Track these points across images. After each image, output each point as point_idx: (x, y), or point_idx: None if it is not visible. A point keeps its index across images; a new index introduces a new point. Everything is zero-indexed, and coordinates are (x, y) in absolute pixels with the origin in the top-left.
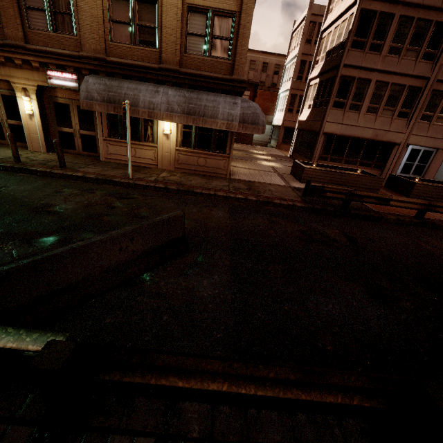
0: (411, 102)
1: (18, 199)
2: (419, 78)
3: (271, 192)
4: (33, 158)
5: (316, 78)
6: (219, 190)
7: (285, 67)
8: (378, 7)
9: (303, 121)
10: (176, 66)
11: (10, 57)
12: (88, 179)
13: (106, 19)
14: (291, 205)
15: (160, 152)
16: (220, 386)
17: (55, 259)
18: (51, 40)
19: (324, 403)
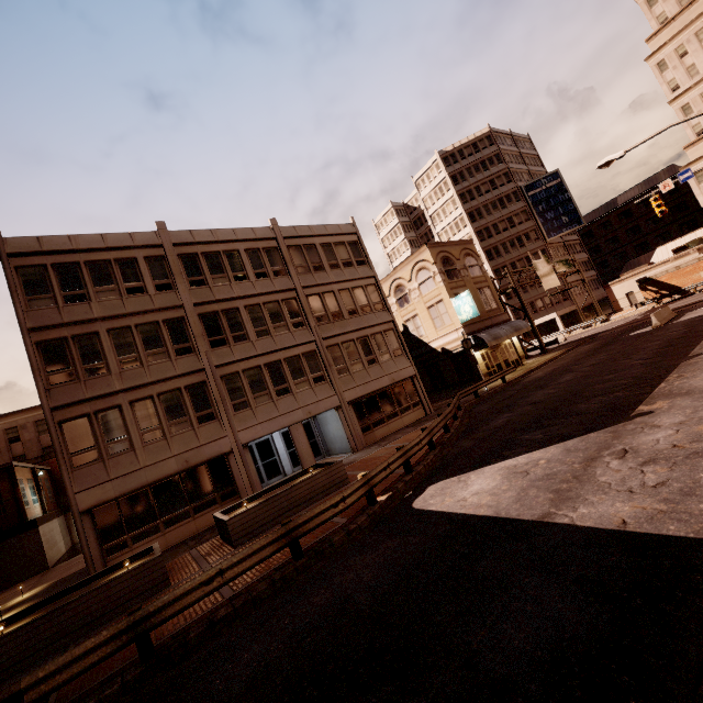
0: (205, 400)
1: None
2: (192, 374)
3: None
4: None
5: None
6: None
7: None
8: (66, 333)
9: None
10: None
11: None
12: None
13: None
14: None
15: None
16: None
17: None
18: None
19: None
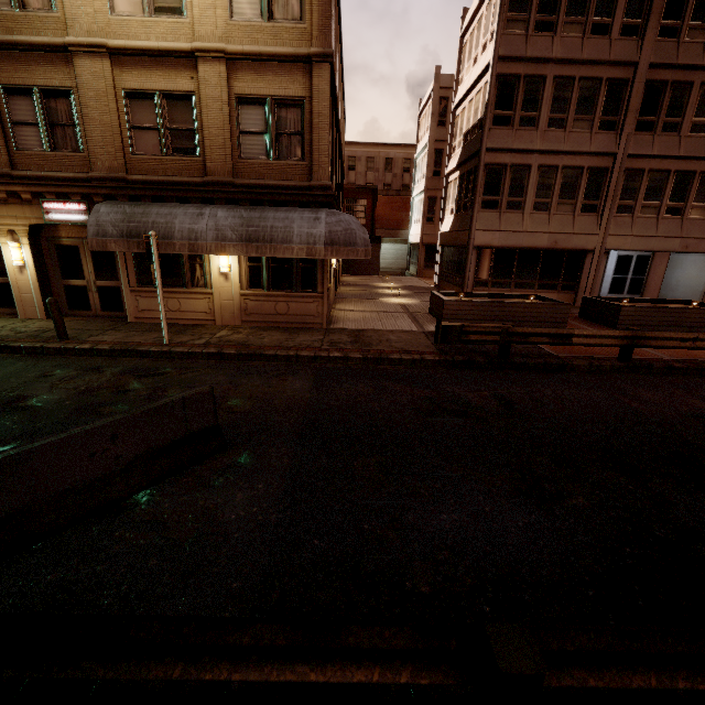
0: (597, 190)
1: None
2: (600, 155)
3: (390, 343)
4: (21, 330)
5: (455, 171)
6: (304, 348)
7: (416, 161)
8: (521, 70)
9: (446, 233)
10: (228, 176)
11: None
12: (100, 352)
13: (125, 125)
14: (417, 360)
15: (218, 300)
16: (169, 670)
17: None
18: (48, 161)
19: (396, 691)
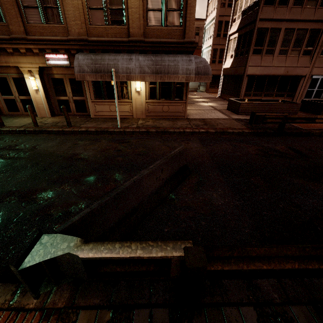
0: (313, 42)
1: (52, 153)
2: (318, 22)
3: (222, 125)
4: (45, 122)
5: (235, 33)
6: (185, 128)
7: (205, 28)
8: None
9: (227, 68)
10: (141, 37)
11: (16, 47)
12: (90, 132)
13: (85, 7)
14: (240, 132)
15: (134, 105)
16: (293, 265)
17: (126, 190)
18: (45, 30)
19: None
